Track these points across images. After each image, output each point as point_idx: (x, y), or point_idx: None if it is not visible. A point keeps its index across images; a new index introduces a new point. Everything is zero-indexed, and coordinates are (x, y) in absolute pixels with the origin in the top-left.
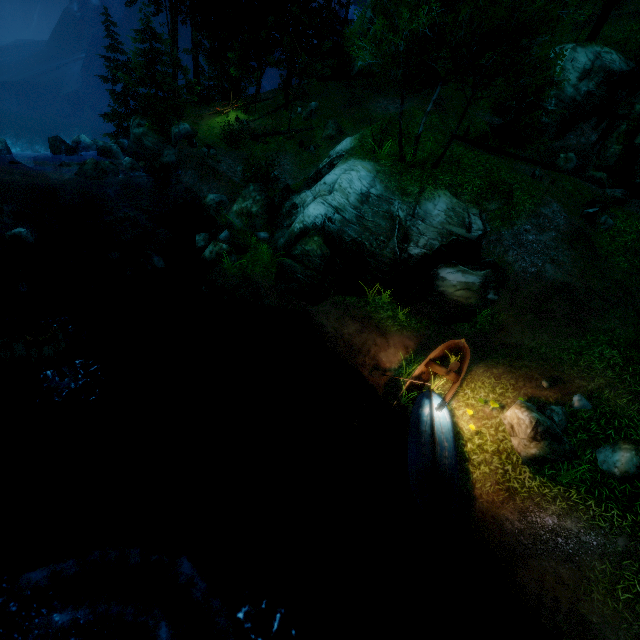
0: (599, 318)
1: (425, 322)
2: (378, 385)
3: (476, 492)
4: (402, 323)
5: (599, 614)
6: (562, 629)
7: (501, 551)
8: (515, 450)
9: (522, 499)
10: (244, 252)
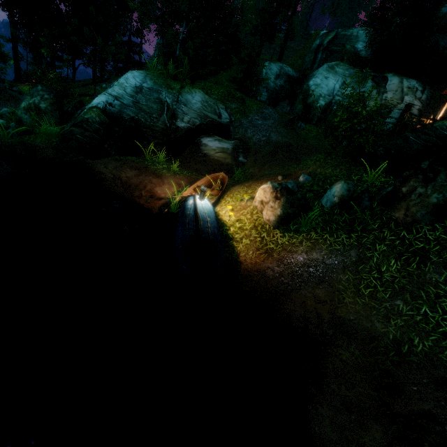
0: (307, 155)
1: (195, 173)
2: (153, 208)
3: (241, 259)
4: (176, 172)
5: (354, 312)
6: (329, 335)
7: (267, 294)
8: (267, 221)
9: (278, 253)
10: (28, 133)
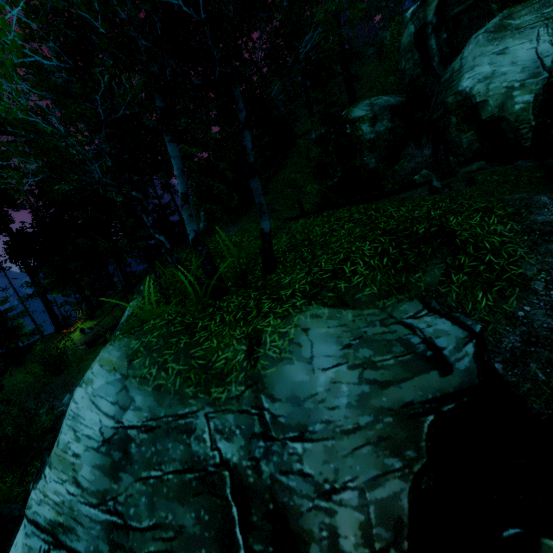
0: None
1: None
2: None
3: None
4: None
5: None
6: None
7: None
8: None
9: None
10: None
